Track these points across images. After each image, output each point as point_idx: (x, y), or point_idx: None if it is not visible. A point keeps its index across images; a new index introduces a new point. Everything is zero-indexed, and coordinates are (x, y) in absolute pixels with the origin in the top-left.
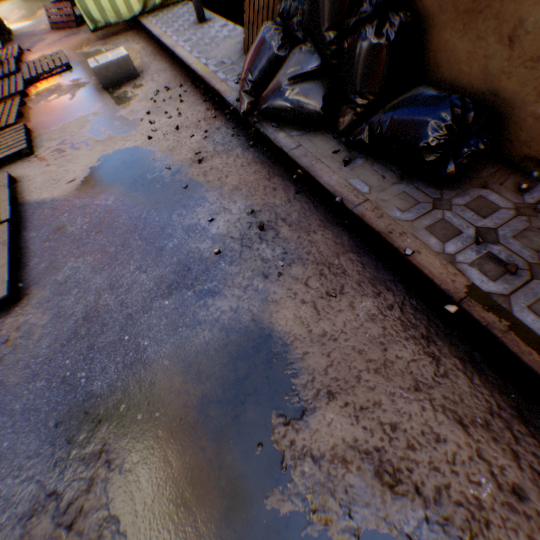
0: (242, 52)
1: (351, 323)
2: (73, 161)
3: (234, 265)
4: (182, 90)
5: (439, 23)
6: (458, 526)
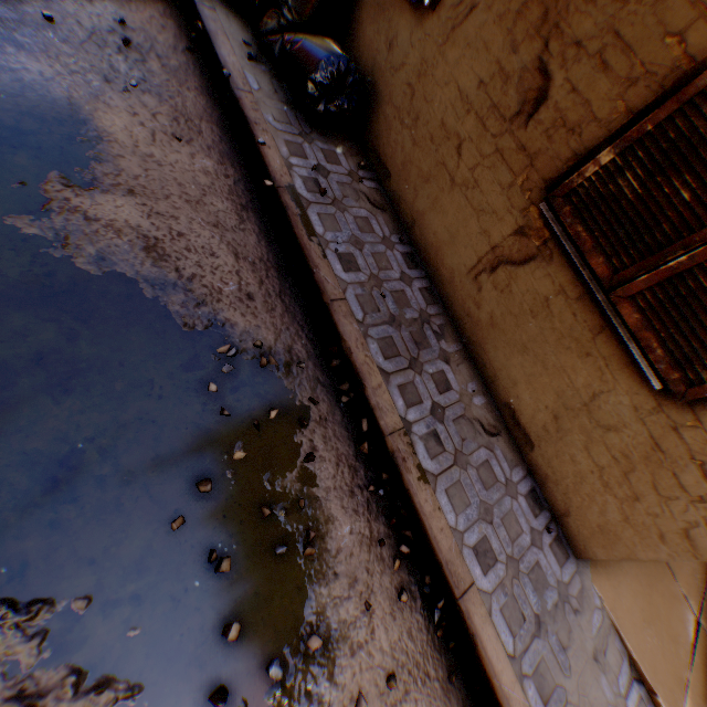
0: None
1: (184, 165)
2: None
3: (69, 46)
4: None
5: (364, 3)
6: (197, 295)
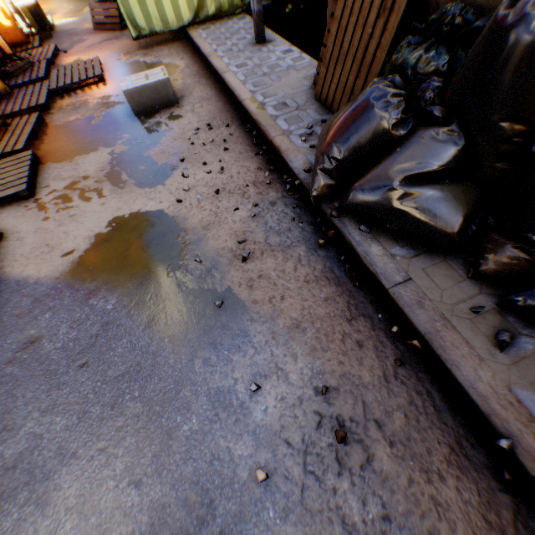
0: (311, 92)
1: None
2: (77, 219)
3: (290, 520)
4: (228, 132)
5: None
6: None
